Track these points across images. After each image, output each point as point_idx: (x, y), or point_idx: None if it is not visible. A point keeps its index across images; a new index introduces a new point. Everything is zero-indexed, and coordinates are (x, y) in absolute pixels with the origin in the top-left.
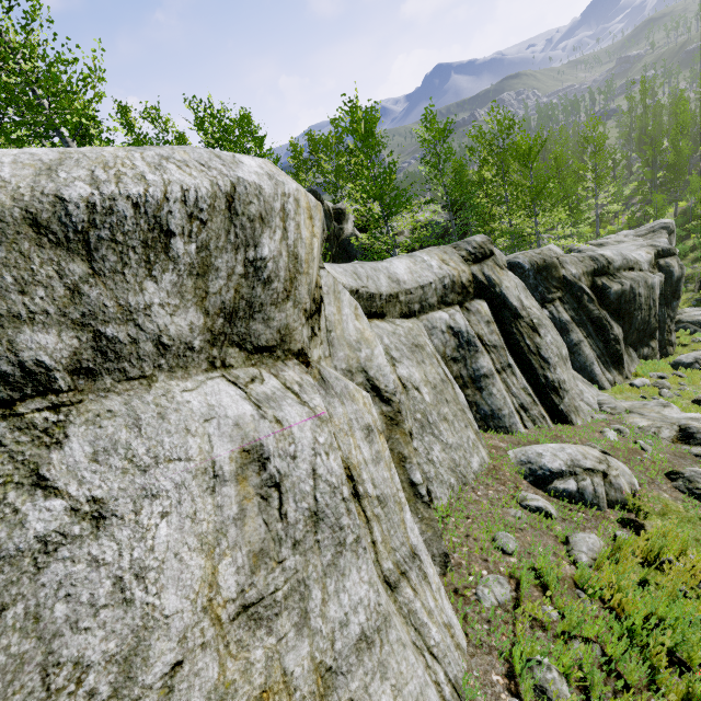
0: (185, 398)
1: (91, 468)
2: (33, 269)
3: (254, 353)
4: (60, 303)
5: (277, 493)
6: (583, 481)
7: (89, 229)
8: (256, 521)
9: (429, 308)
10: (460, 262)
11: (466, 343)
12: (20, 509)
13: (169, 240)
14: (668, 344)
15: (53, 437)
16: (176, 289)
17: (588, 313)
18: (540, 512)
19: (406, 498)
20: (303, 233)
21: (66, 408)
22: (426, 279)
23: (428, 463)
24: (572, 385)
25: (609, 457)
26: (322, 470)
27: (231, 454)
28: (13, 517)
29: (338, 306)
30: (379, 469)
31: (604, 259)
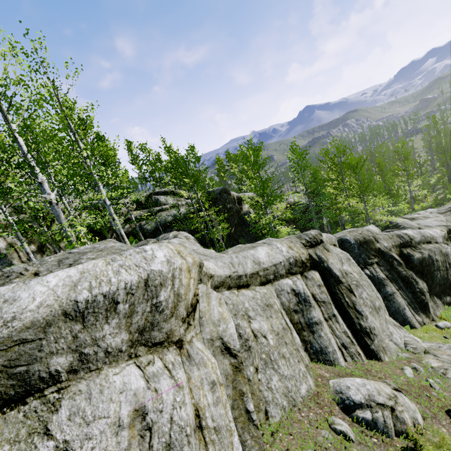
0: (114, 379)
1: (67, 423)
2: (61, 332)
3: (152, 346)
4: (69, 343)
5: (149, 433)
6: (376, 413)
7: (85, 310)
8: (136, 450)
9: (280, 277)
10: (301, 247)
11: (303, 300)
12: (37, 446)
13: (117, 305)
14: None
15: (55, 407)
16: (118, 325)
17: (398, 273)
18: (343, 434)
19: (243, 421)
20: (184, 281)
21: (63, 390)
22: (278, 260)
23: (268, 390)
24: (384, 327)
25: (399, 393)
26: (176, 417)
27: (129, 412)
28: (34, 450)
29: (208, 301)
30: (217, 408)
31: (407, 236)
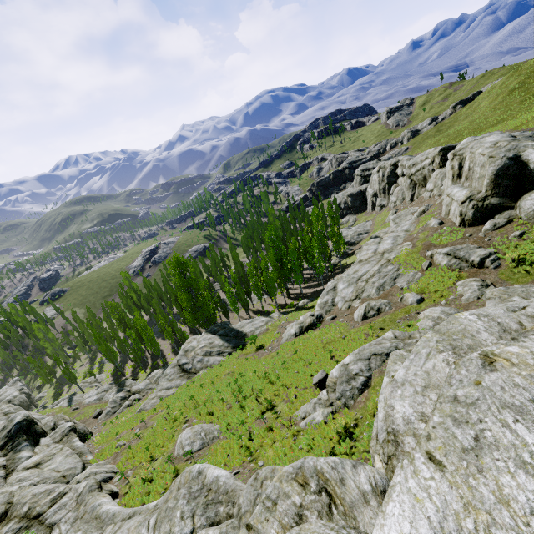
0: None
1: None
2: None
3: None
4: None
5: None
6: None
7: None
8: None
9: None
10: None
11: None
12: None
13: None
14: (37, 405)
15: None
16: None
17: None
18: None
19: None
20: None
21: None
22: None
23: None
24: None
25: None
26: None
27: None
28: None
29: None
30: None
31: (9, 399)
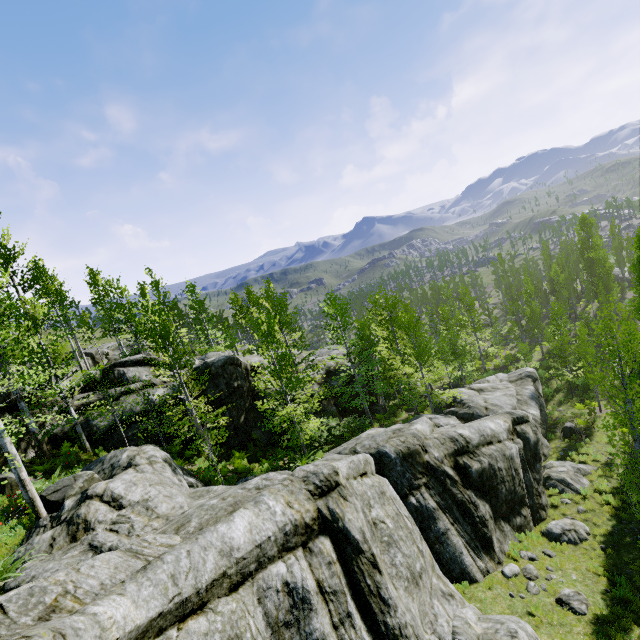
0: None
1: None
2: None
3: None
4: None
5: None
6: None
7: None
8: None
9: (269, 560)
10: (306, 499)
11: (300, 600)
12: None
13: None
14: (540, 508)
15: None
16: None
17: (453, 496)
18: None
19: None
20: None
21: None
22: (265, 534)
23: None
24: (427, 607)
25: None
26: None
27: None
28: None
29: None
30: None
31: (462, 438)
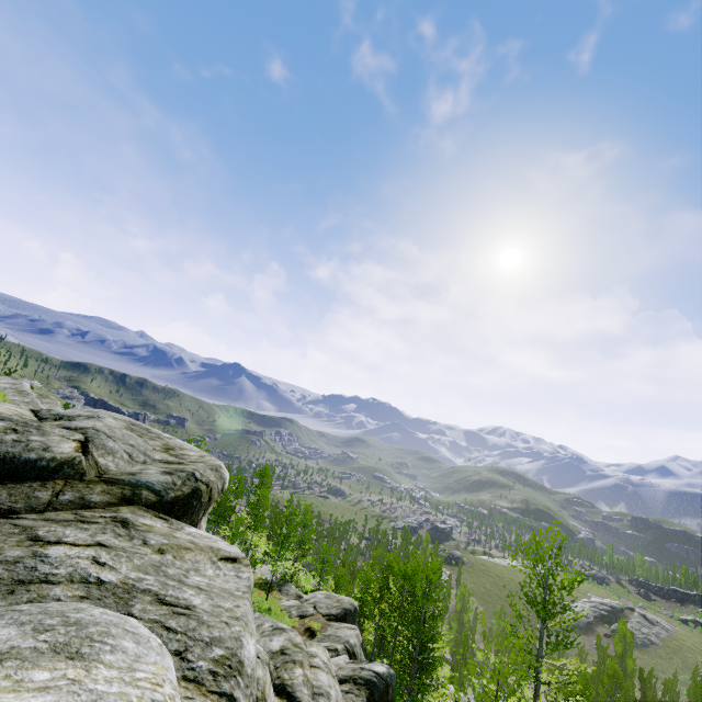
0: None
1: None
2: None
3: None
4: None
5: None
6: None
7: None
8: None
9: None
10: None
11: None
12: None
13: None
14: None
15: None
16: None
17: None
18: None
19: None
20: None
21: None
22: None
23: None
24: None
25: None
26: None
27: None
28: None
29: None
30: None
31: None
